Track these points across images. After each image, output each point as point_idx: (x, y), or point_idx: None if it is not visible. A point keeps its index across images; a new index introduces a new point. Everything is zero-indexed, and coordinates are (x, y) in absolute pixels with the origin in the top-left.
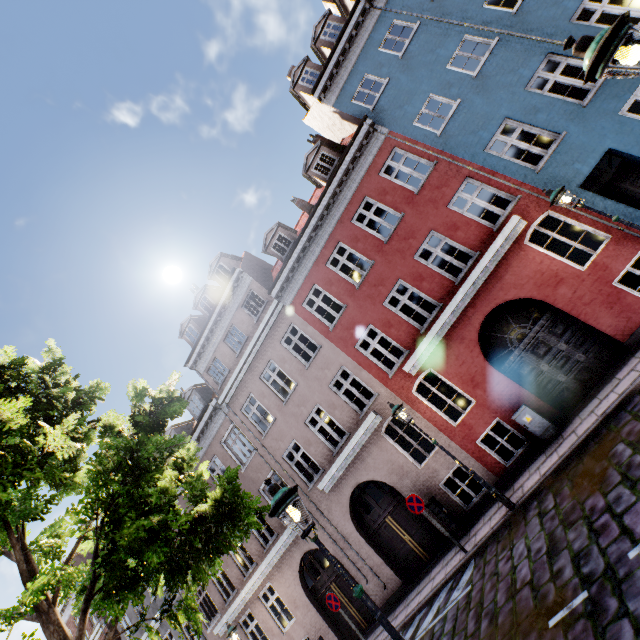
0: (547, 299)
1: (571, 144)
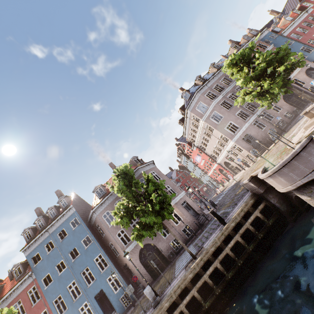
0: None
1: (68, 312)
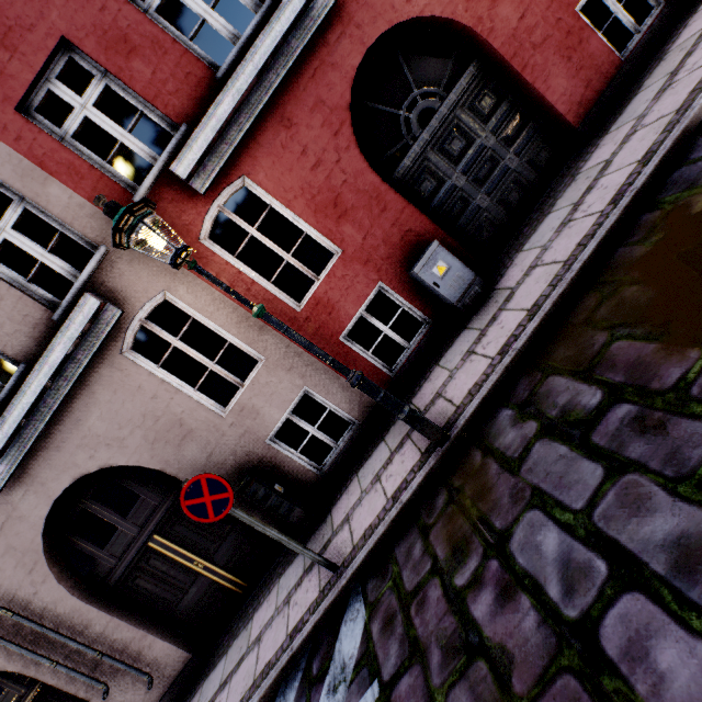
0: (480, 25)
1: None
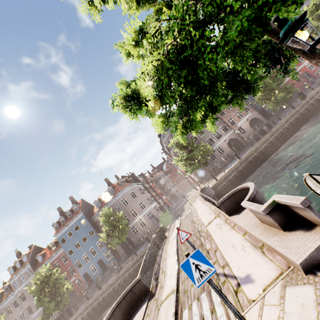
0: (75, 290)
1: (84, 268)
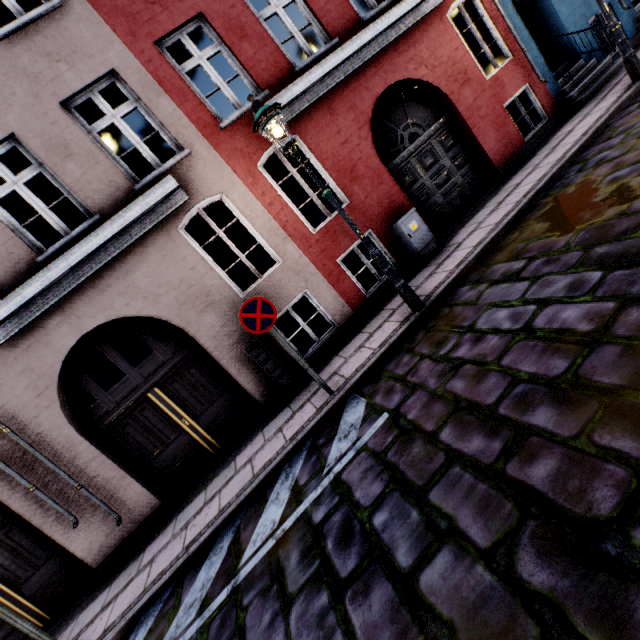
0: (452, 96)
1: None
